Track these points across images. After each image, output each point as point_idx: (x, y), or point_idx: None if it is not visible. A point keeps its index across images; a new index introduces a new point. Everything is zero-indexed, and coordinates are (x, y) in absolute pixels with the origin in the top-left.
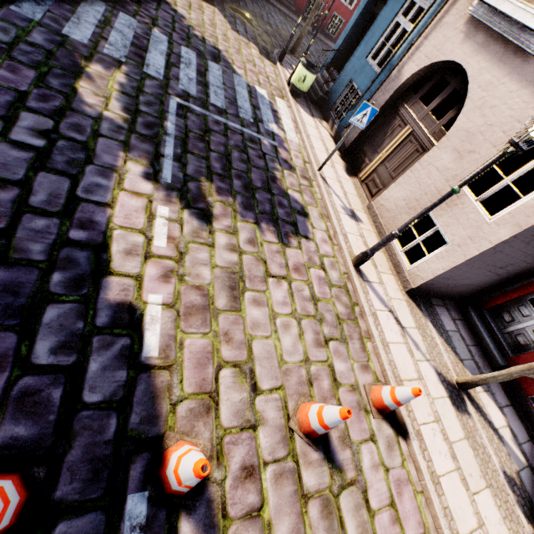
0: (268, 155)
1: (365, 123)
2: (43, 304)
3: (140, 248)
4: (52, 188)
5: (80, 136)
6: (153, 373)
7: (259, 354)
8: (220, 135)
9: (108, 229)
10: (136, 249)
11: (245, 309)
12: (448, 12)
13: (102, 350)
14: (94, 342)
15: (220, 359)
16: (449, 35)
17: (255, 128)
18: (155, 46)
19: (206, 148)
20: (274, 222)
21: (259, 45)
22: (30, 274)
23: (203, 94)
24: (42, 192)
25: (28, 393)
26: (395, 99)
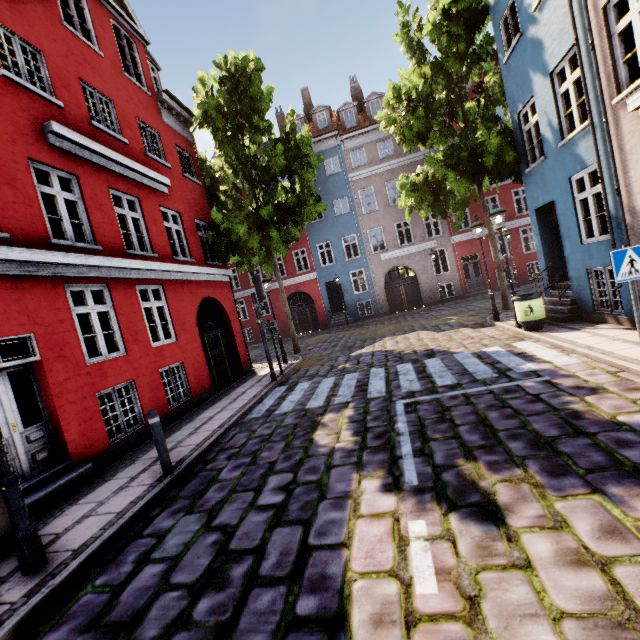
0: (542, 394)
1: None
2: None
3: (395, 606)
4: (284, 544)
5: (314, 476)
6: None
7: None
8: (462, 406)
9: (344, 582)
10: (388, 611)
11: None
12: (622, 143)
13: None
14: None
15: None
16: None
17: (504, 378)
18: (374, 377)
19: (450, 426)
20: (633, 475)
21: (468, 325)
22: None
23: (427, 384)
24: (273, 552)
25: None
26: None
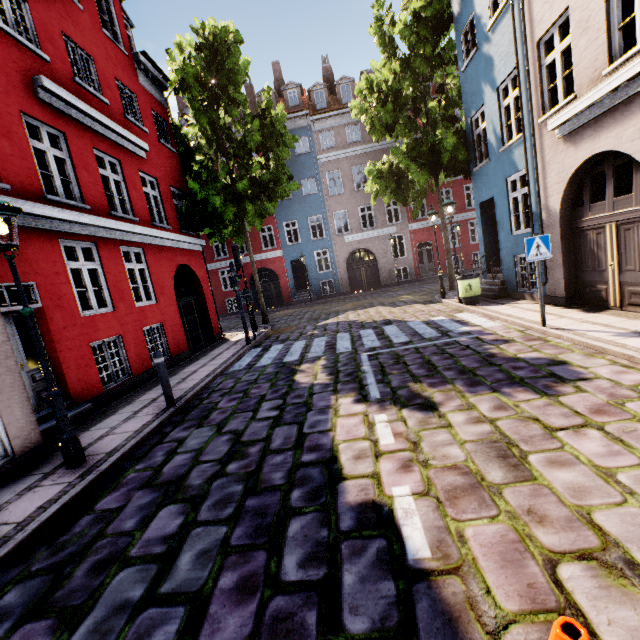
0: (471, 345)
1: (547, 252)
2: (287, 519)
3: (368, 450)
4: (285, 434)
5: (300, 400)
6: (433, 581)
7: (623, 532)
8: (413, 354)
9: (333, 445)
10: (364, 453)
11: (542, 475)
12: (543, 155)
13: (353, 556)
14: (343, 549)
15: (542, 549)
16: (560, 159)
17: (445, 337)
18: (341, 340)
19: (403, 366)
20: (519, 383)
21: (420, 302)
22: (274, 497)
23: (386, 342)
24: (278, 439)
25: (280, 617)
26: (568, 226)
